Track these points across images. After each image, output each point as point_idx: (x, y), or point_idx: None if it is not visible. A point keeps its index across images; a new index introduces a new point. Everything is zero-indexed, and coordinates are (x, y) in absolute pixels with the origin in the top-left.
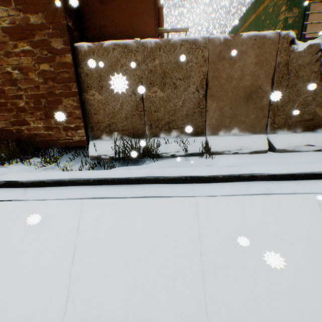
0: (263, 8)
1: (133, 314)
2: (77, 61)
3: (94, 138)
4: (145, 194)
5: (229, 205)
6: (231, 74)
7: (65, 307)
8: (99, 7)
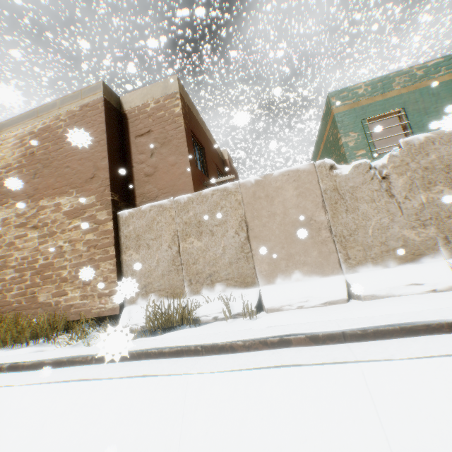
0: (326, 137)
1: None
2: (118, 226)
3: (129, 303)
4: (134, 373)
5: (229, 386)
6: (272, 211)
7: None
8: (145, 179)
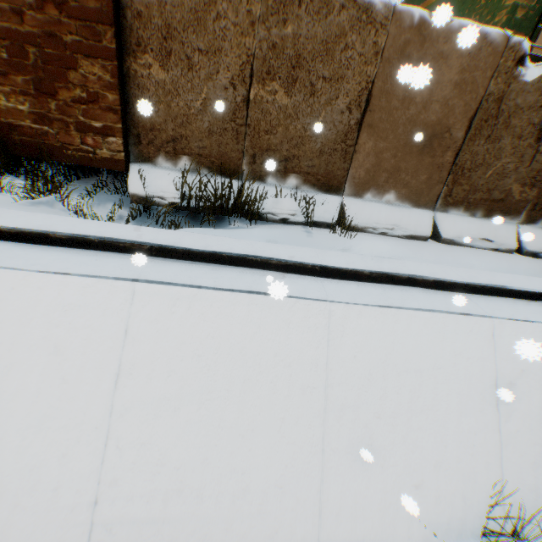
0: None
1: (216, 465)
2: None
3: (141, 160)
4: (248, 286)
5: (376, 321)
6: (411, 94)
7: (102, 453)
8: None
